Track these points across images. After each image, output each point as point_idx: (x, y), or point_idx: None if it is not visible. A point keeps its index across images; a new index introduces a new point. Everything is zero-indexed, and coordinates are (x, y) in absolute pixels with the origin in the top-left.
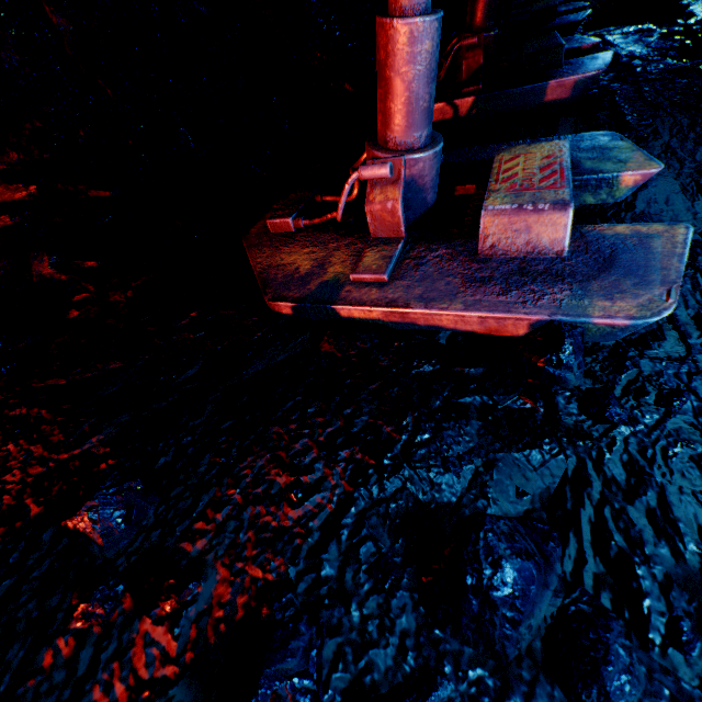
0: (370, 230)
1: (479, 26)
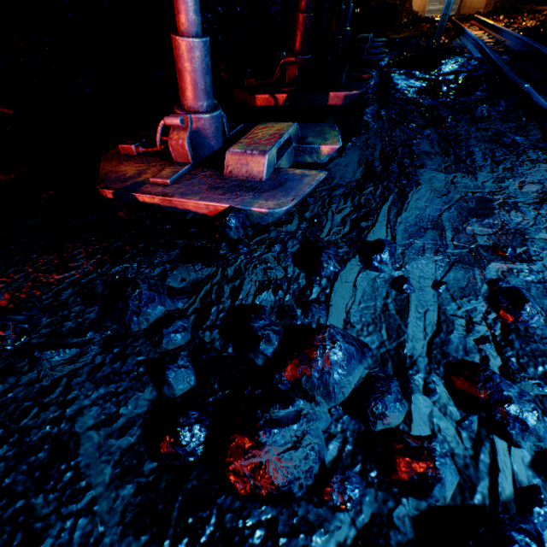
0: (173, 157)
1: (298, 51)
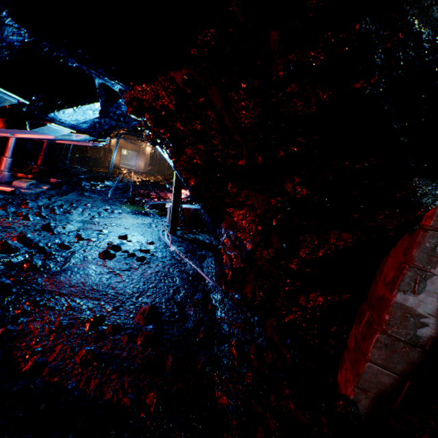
0: None
1: (39, 165)
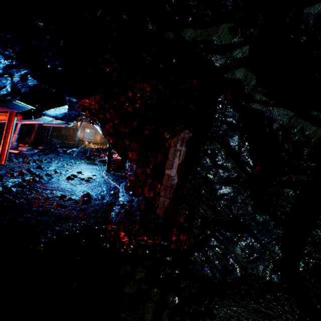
0: None
1: (32, 139)
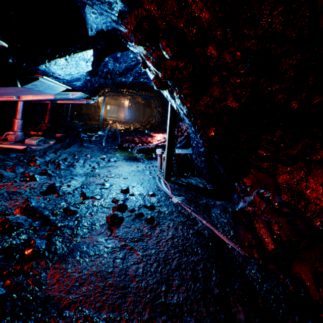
0: (8, 140)
1: (46, 123)
